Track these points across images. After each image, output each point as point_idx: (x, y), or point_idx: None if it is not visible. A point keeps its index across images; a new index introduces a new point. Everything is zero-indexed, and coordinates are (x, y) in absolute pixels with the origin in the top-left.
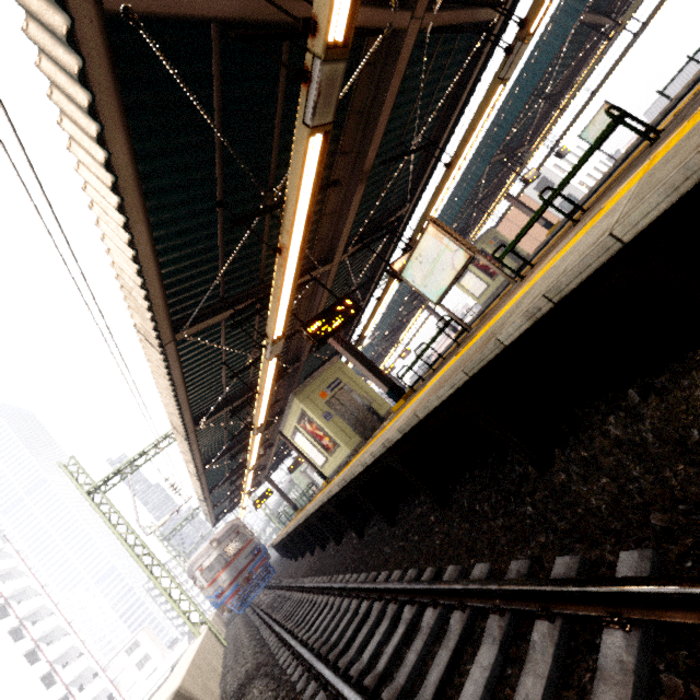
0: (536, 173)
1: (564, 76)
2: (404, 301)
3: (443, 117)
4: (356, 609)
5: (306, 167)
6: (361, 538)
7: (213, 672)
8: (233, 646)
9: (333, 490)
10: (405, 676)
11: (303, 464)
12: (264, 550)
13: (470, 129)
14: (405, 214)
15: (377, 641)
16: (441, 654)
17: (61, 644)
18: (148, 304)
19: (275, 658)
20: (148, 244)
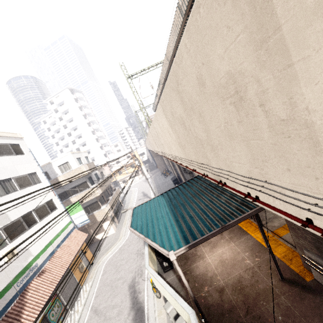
0: None
1: None
2: None
3: None
4: None
5: None
6: None
7: None
8: None
9: None
10: None
11: None
12: None
13: None
14: None
15: None
16: None
17: (100, 133)
18: None
19: None
20: None
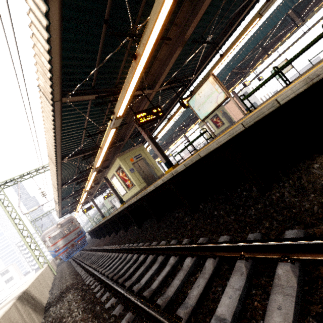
0: (249, 83)
1: (272, 41)
2: (176, 129)
3: (222, 34)
4: (136, 259)
5: (167, 0)
6: (139, 229)
7: (47, 285)
8: (60, 275)
9: (132, 200)
10: (172, 292)
11: (111, 197)
12: (84, 233)
13: (237, 38)
14: (191, 81)
15: (151, 274)
16: (199, 281)
17: None
18: (50, 67)
19: (83, 281)
20: (58, 23)
